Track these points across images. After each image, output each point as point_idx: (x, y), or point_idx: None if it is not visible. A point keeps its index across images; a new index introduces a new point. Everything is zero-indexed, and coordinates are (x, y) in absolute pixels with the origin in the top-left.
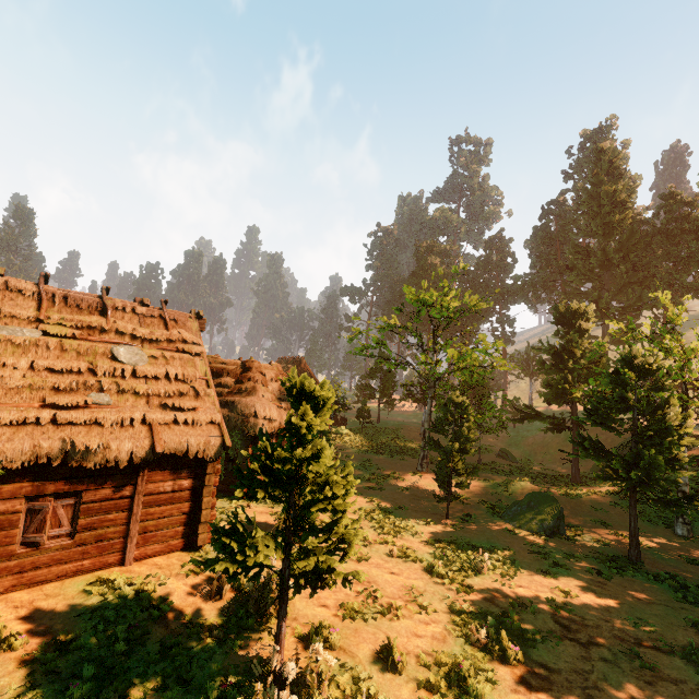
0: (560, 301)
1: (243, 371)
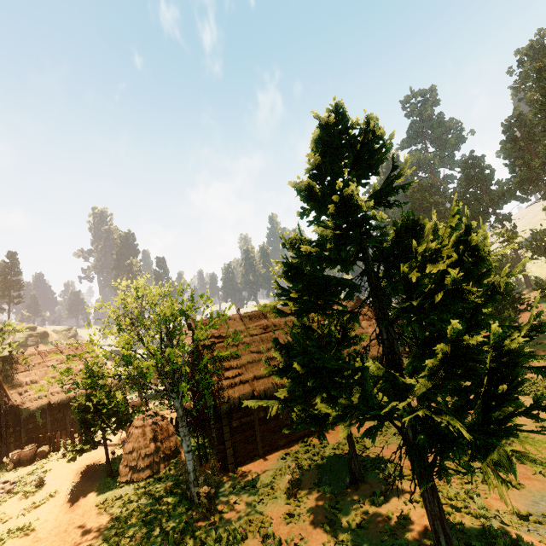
0: None
1: None
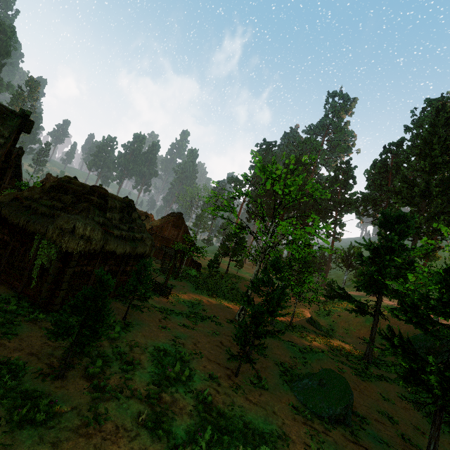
0: (388, 208)
1: (87, 194)
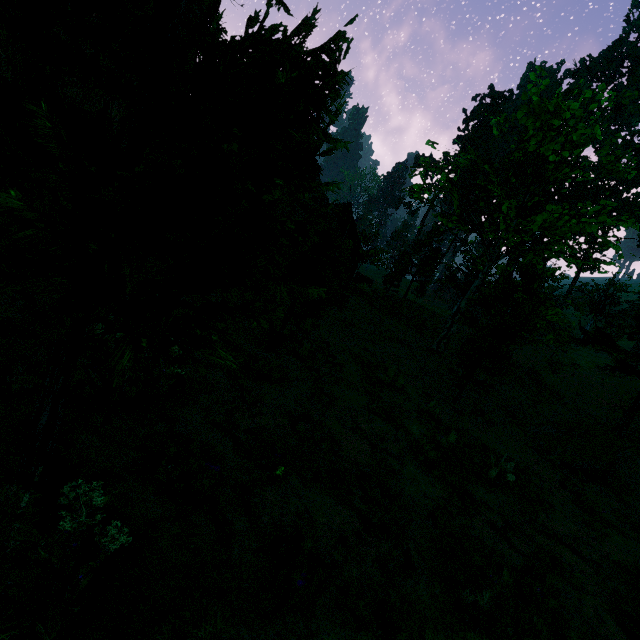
0: None
1: None
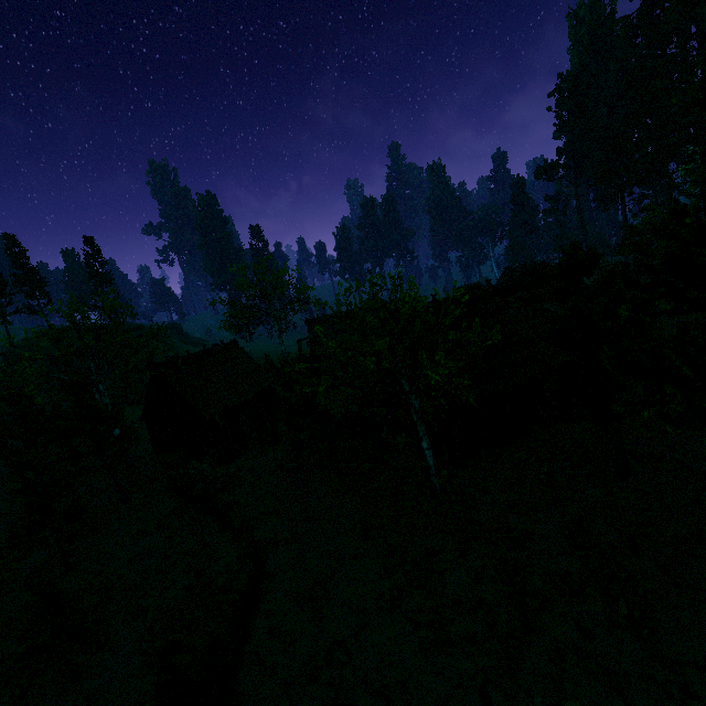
0: None
1: None
